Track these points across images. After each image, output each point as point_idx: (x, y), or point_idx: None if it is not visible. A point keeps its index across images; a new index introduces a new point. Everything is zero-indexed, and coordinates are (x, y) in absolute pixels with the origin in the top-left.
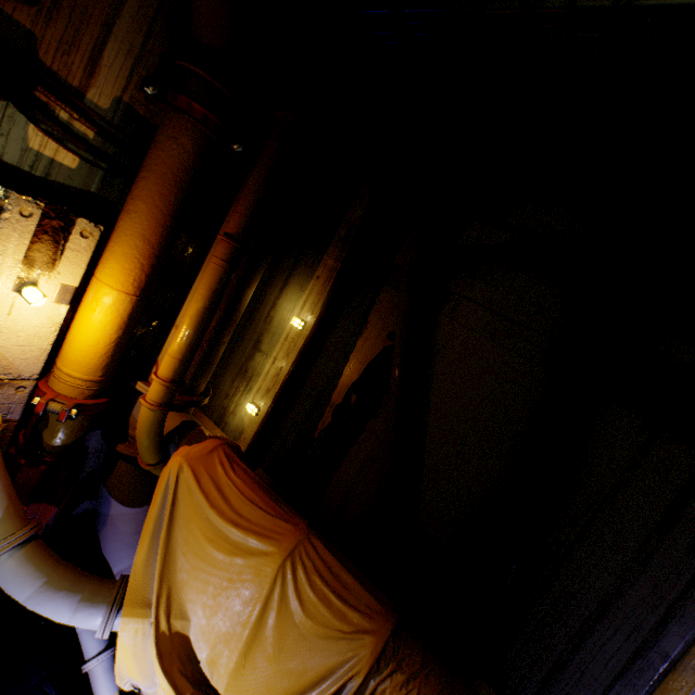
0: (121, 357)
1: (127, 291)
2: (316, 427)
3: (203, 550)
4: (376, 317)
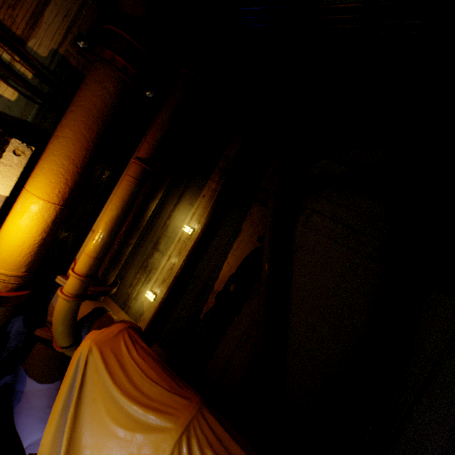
0: (43, 256)
1: (52, 201)
2: (201, 309)
3: (107, 426)
4: (248, 225)
